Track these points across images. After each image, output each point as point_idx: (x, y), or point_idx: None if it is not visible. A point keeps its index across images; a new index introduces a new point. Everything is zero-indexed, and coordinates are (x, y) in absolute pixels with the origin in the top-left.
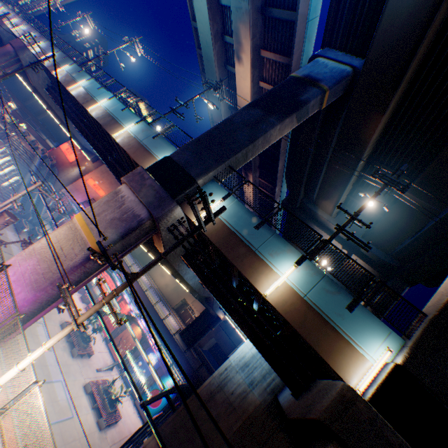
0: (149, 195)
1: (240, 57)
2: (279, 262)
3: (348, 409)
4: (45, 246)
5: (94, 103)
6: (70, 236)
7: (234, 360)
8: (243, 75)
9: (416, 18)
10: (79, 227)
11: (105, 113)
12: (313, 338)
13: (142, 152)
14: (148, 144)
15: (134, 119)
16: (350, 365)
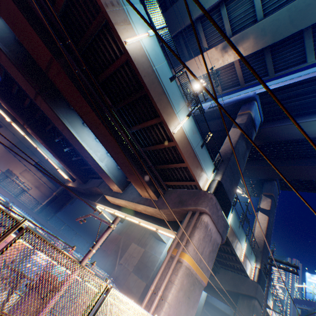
0: (221, 225)
1: (226, 50)
2: (242, 243)
3: (257, 289)
4: (177, 305)
5: (127, 21)
6: (190, 282)
7: (162, 257)
8: (214, 60)
9: (295, 136)
10: (194, 271)
11: (150, 68)
12: (246, 268)
13: (197, 165)
14: (199, 154)
15: (184, 106)
16: (250, 272)
